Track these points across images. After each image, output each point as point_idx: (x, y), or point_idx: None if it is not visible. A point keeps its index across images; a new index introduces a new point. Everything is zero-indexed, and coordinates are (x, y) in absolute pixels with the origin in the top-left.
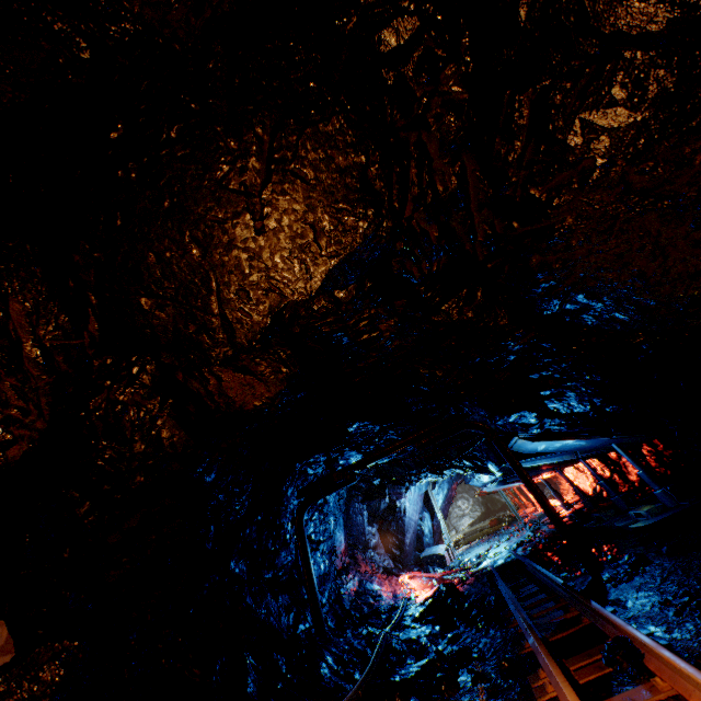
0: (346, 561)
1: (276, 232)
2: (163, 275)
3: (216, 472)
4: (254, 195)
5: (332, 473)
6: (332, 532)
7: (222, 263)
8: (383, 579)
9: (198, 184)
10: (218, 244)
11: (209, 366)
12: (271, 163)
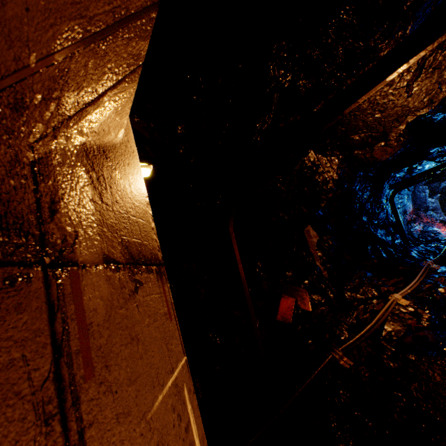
0: (413, 217)
1: (417, 94)
2: (363, 126)
3: (359, 185)
4: (409, 85)
5: (413, 176)
6: (405, 203)
7: (388, 114)
8: (441, 226)
9: (385, 92)
10: (388, 109)
11: (372, 150)
12: (421, 70)
